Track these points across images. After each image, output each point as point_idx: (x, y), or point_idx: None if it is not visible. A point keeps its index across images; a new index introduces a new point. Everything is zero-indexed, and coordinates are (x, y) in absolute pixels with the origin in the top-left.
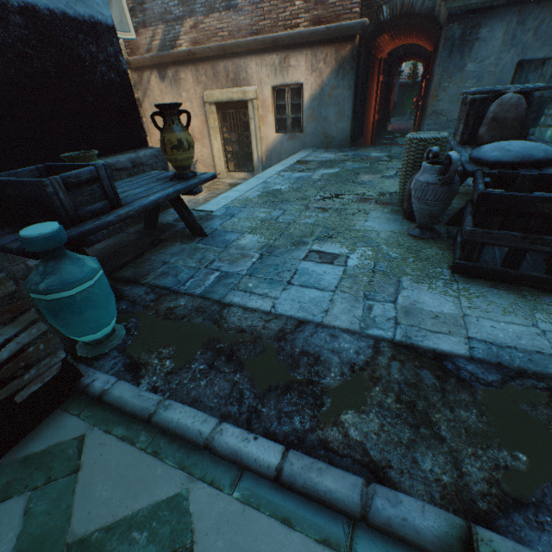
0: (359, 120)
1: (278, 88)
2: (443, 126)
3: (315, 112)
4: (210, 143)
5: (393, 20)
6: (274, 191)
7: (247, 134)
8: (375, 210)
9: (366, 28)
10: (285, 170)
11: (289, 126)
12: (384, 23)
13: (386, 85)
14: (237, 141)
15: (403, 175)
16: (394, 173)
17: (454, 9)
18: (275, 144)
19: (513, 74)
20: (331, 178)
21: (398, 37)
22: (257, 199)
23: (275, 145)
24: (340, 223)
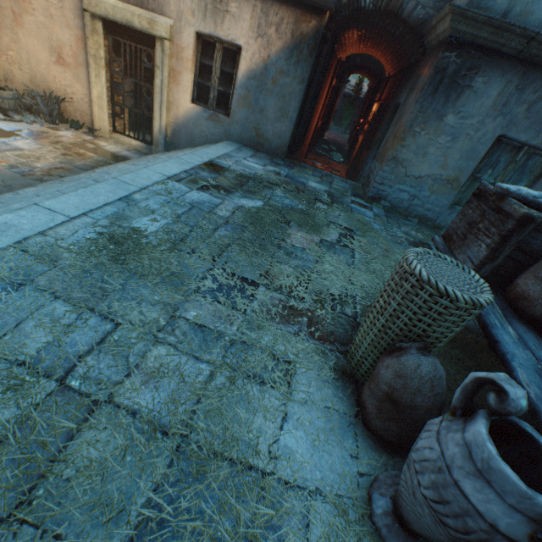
0: (303, 127)
1: (205, 38)
2: (399, 179)
3: (250, 95)
4: (89, 79)
5: (374, 13)
6: (130, 234)
7: (150, 87)
8: (307, 361)
9: (341, 8)
10: (181, 177)
11: (212, 100)
12: (363, 12)
13: (335, 91)
14: (133, 91)
15: (377, 328)
16: (337, 238)
17: (459, 31)
18: (188, 118)
19: (489, 148)
20: (247, 224)
21: (366, 42)
22: (72, 258)
23: (188, 119)
24: (224, 431)
